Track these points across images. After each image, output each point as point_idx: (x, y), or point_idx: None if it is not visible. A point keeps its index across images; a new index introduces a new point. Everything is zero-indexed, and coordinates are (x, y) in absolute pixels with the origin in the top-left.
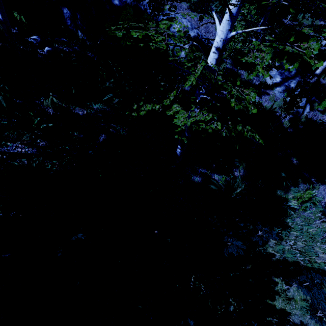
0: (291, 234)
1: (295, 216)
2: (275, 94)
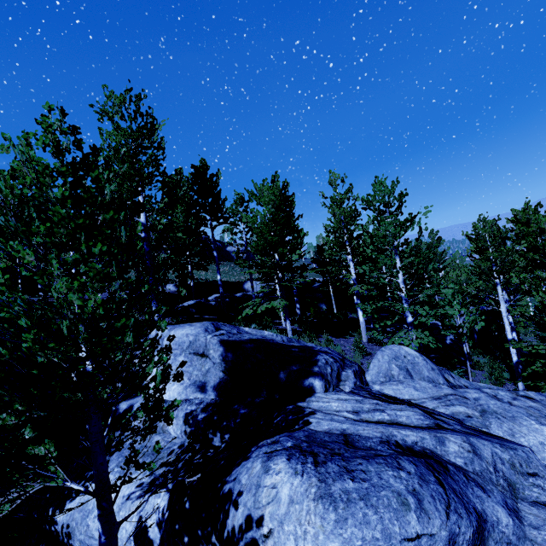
0: None
1: None
2: None
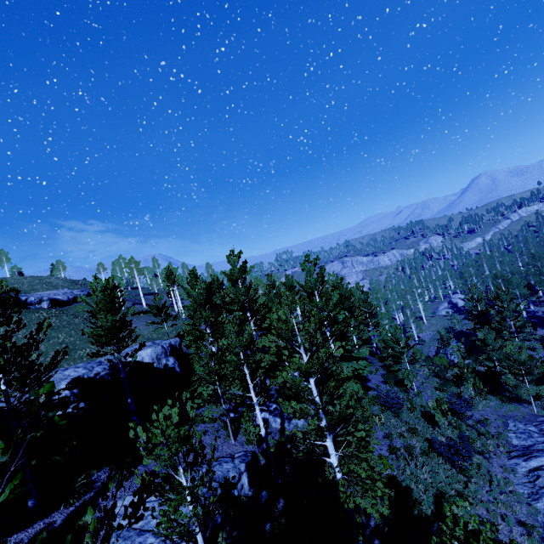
0: (413, 488)
1: (400, 477)
2: (290, 429)
